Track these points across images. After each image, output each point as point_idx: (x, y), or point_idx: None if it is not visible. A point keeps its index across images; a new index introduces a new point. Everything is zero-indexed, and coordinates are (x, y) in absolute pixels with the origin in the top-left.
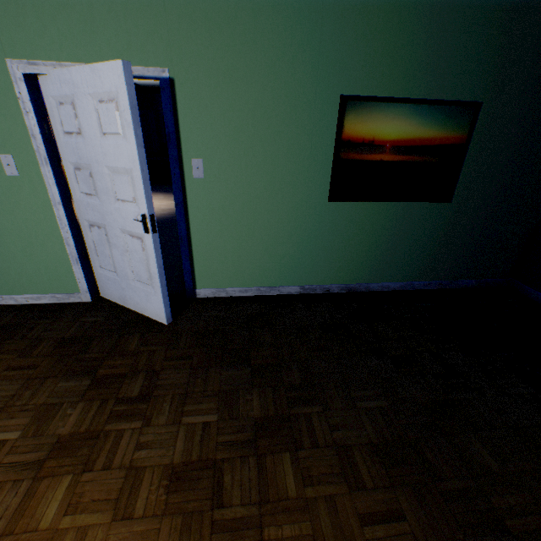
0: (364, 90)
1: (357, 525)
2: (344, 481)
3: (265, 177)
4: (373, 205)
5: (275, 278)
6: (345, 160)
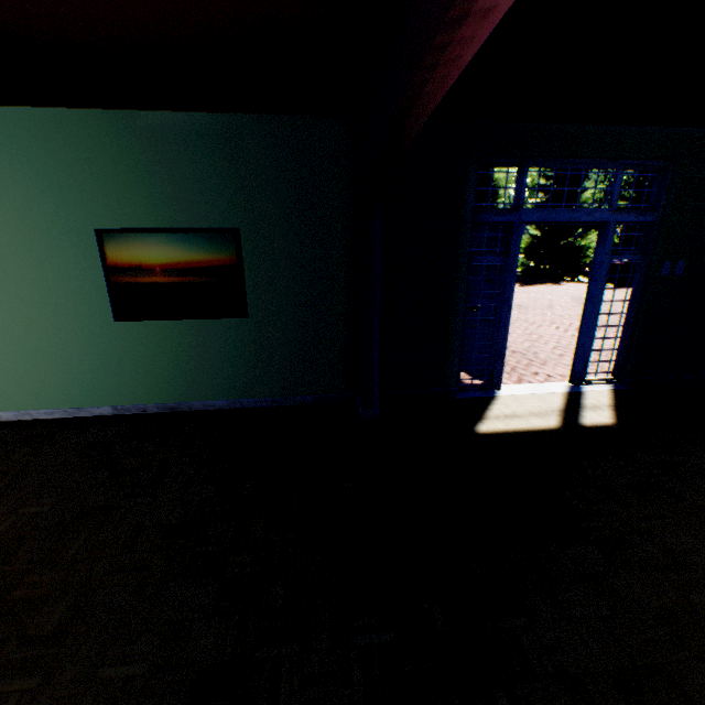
0: (118, 224)
1: None
2: None
3: (42, 301)
4: (165, 323)
5: (82, 399)
6: (119, 283)
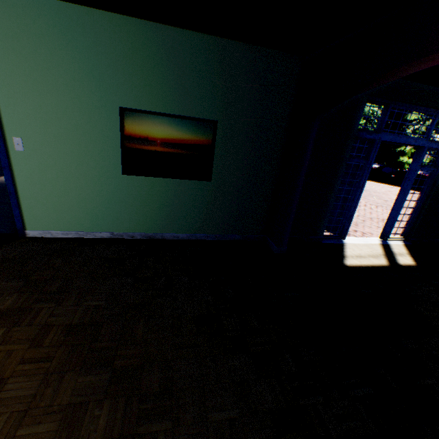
0: (136, 106)
1: (16, 364)
2: (31, 342)
3: (72, 154)
4: (156, 179)
5: (90, 225)
6: (130, 148)
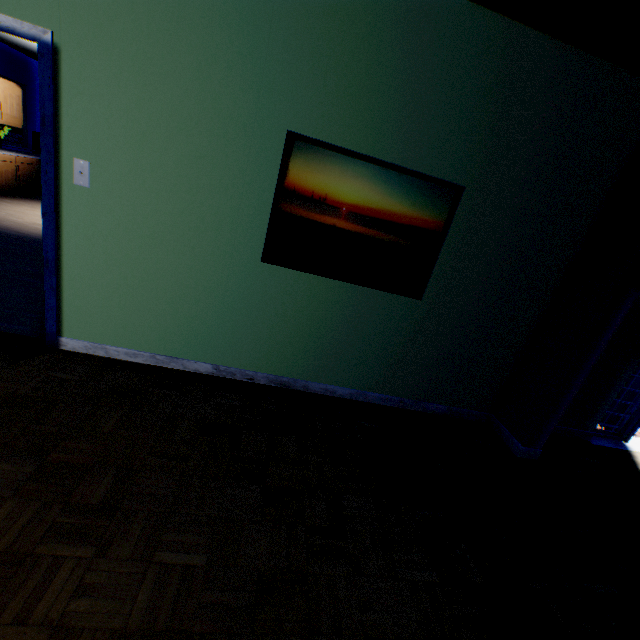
0: (319, 133)
1: None
2: None
3: (177, 209)
4: (321, 280)
5: (179, 346)
6: (288, 213)
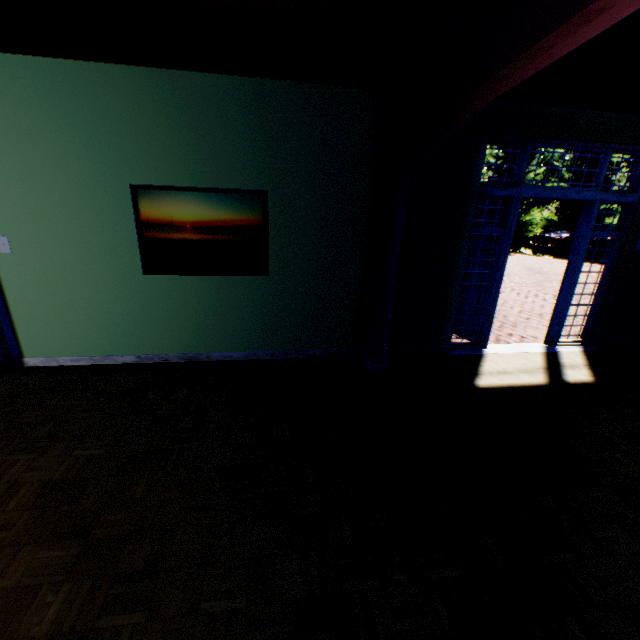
0: (152, 181)
1: None
2: None
3: (74, 253)
4: (191, 278)
5: (108, 347)
6: (150, 238)
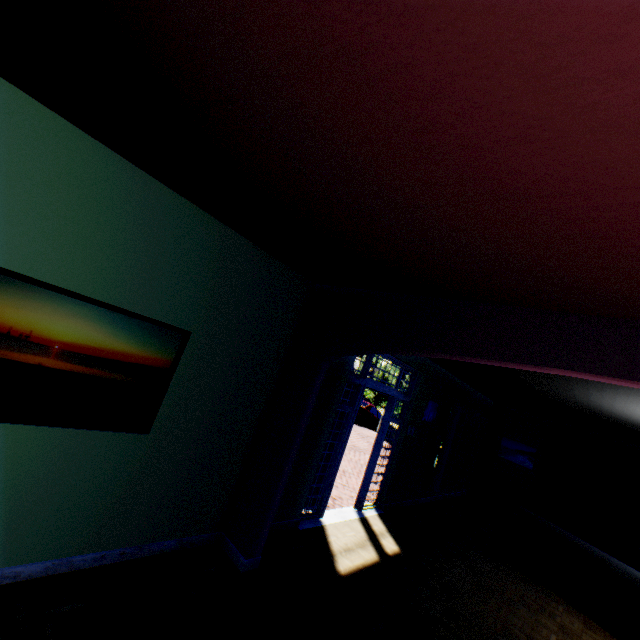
0: (30, 269)
1: None
2: None
3: None
4: (12, 428)
5: None
6: None
